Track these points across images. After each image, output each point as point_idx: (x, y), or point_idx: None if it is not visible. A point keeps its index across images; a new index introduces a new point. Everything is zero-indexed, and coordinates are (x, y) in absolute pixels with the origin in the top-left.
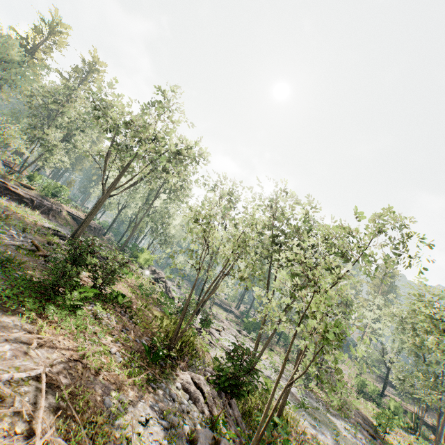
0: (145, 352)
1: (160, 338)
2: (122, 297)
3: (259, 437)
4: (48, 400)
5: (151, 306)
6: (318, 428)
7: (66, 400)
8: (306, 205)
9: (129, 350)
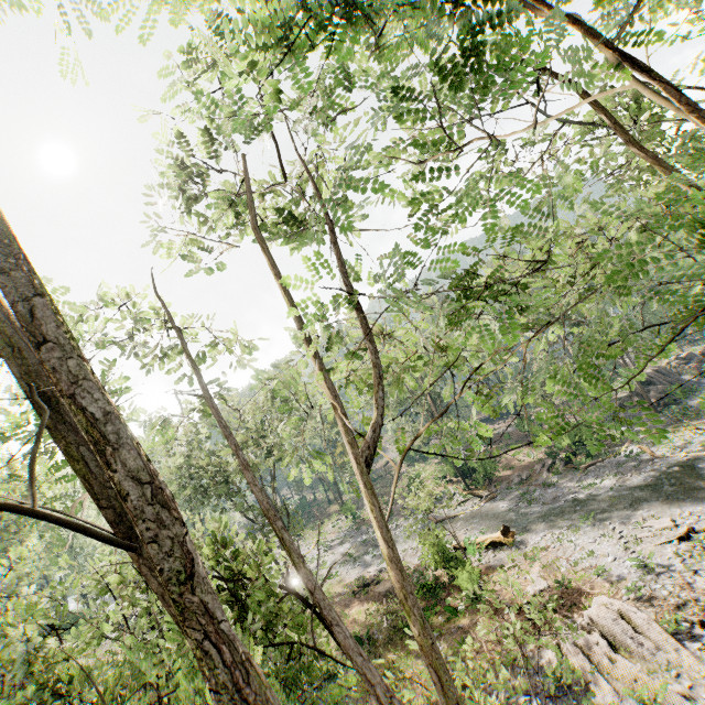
0: None
1: None
2: None
3: None
4: None
5: None
6: (361, 564)
7: None
8: None
9: None
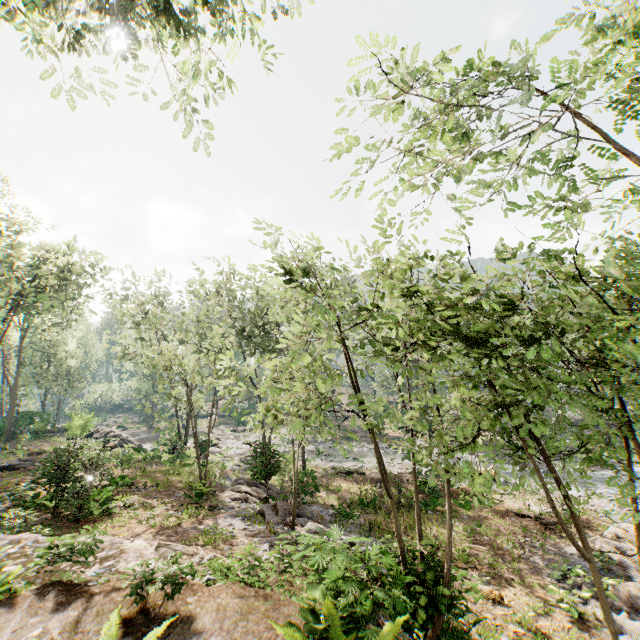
0: (187, 500)
1: (190, 483)
2: (121, 480)
3: (296, 479)
4: (178, 546)
5: (151, 468)
6: (334, 460)
7: (185, 542)
8: (251, 278)
9: (176, 506)
